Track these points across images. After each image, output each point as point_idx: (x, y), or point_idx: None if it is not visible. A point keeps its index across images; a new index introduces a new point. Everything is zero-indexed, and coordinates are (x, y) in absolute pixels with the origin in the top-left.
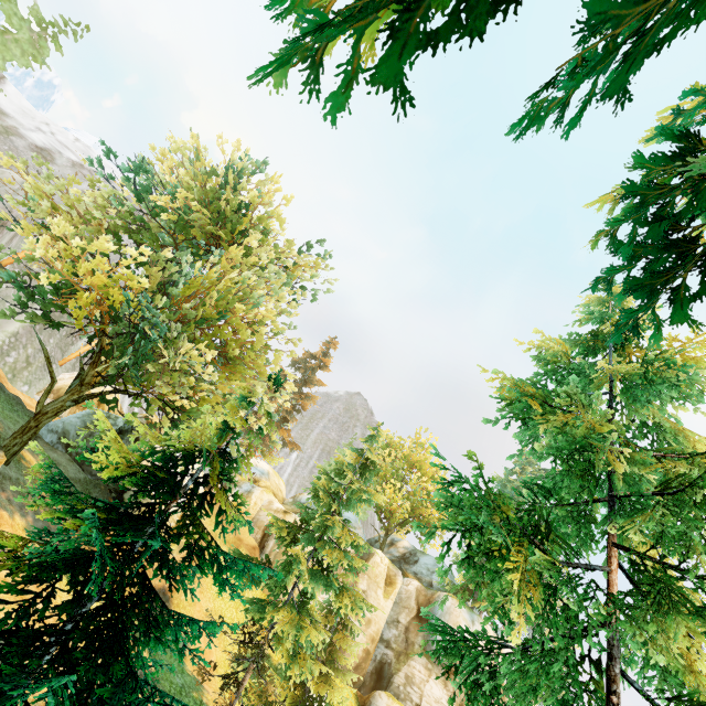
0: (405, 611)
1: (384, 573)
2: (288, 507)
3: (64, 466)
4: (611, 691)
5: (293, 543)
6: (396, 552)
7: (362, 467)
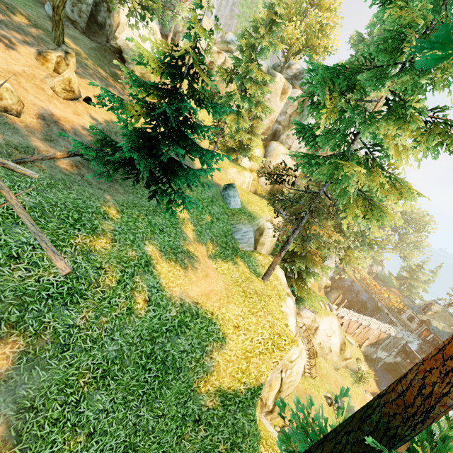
0: (290, 108)
1: (281, 88)
2: (219, 47)
3: (81, 40)
4: (352, 143)
5: (230, 82)
6: (290, 73)
7: (271, 22)
